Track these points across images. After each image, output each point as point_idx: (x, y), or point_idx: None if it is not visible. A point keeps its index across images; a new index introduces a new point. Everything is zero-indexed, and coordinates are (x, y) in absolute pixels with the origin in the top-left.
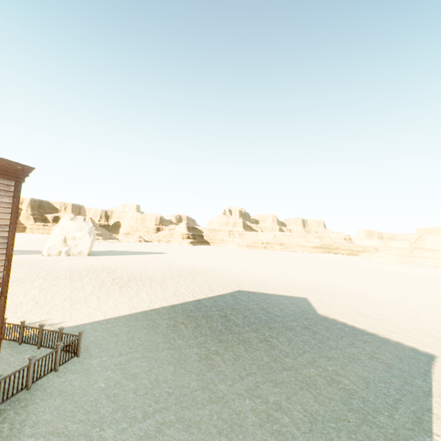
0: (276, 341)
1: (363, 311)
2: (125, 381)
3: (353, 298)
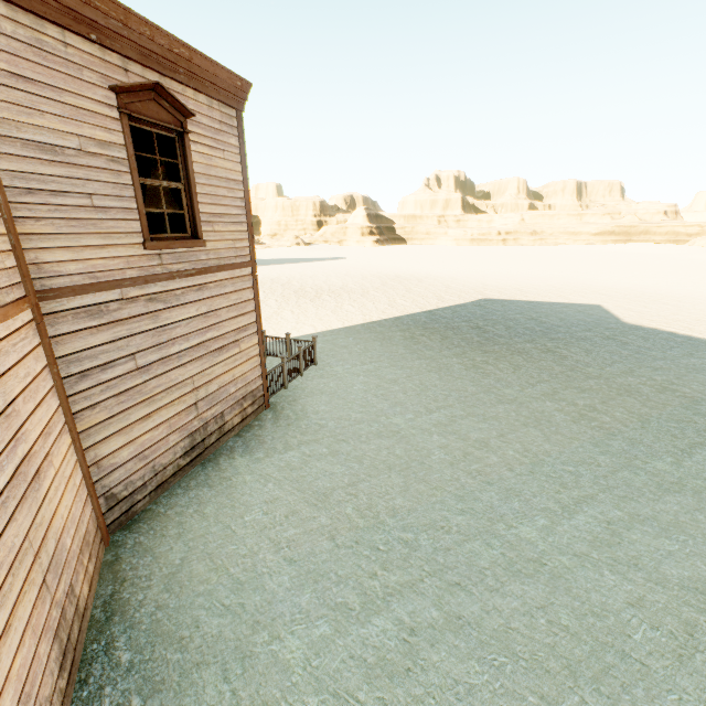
0: (567, 352)
1: (705, 319)
2: (386, 385)
3: (683, 304)
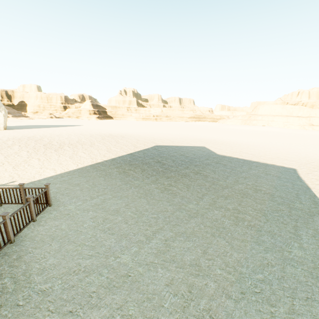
0: (205, 173)
1: (242, 151)
2: (111, 216)
3: (231, 144)
